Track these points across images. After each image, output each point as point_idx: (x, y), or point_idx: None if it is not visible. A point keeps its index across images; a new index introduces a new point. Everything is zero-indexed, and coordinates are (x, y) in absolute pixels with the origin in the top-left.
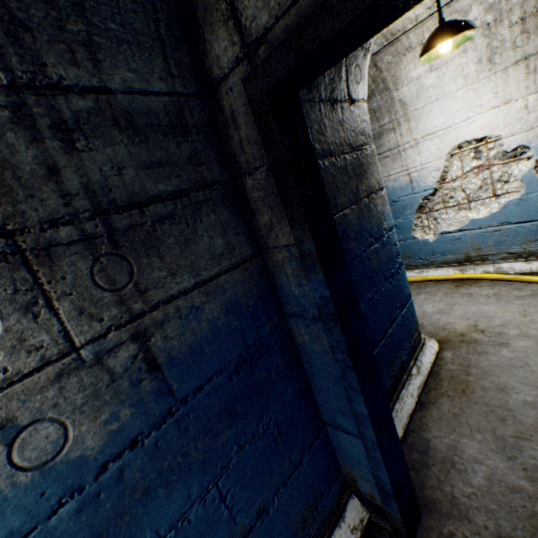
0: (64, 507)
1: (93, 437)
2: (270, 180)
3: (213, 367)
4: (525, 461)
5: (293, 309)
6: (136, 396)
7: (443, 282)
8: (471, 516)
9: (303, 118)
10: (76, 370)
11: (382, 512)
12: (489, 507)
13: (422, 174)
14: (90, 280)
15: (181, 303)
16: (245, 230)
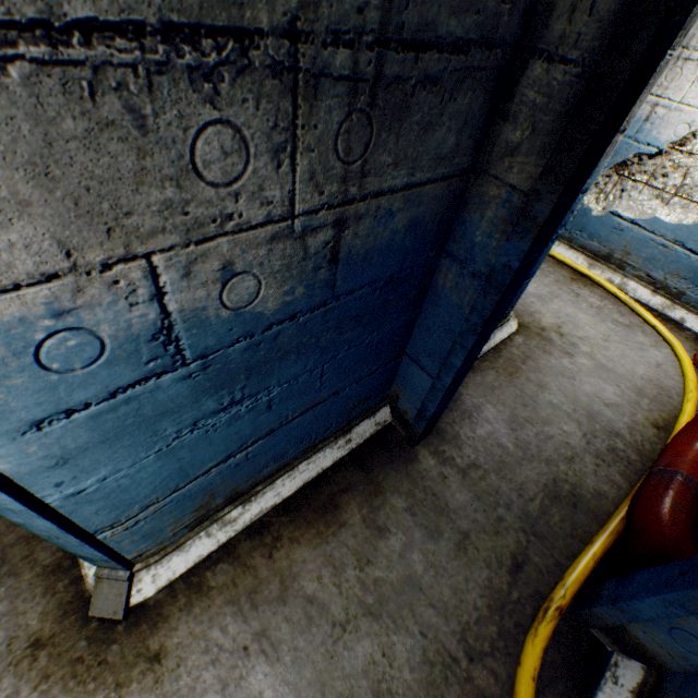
0: (239, 344)
1: (273, 302)
2: (568, 93)
3: (370, 278)
4: (521, 435)
5: (459, 252)
6: (312, 280)
7: (563, 268)
8: (463, 448)
9: (682, 25)
10: (285, 238)
11: (406, 423)
12: (478, 448)
13: (668, 118)
14: (333, 140)
15: (383, 203)
16: (480, 134)
